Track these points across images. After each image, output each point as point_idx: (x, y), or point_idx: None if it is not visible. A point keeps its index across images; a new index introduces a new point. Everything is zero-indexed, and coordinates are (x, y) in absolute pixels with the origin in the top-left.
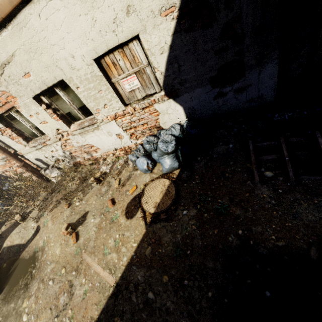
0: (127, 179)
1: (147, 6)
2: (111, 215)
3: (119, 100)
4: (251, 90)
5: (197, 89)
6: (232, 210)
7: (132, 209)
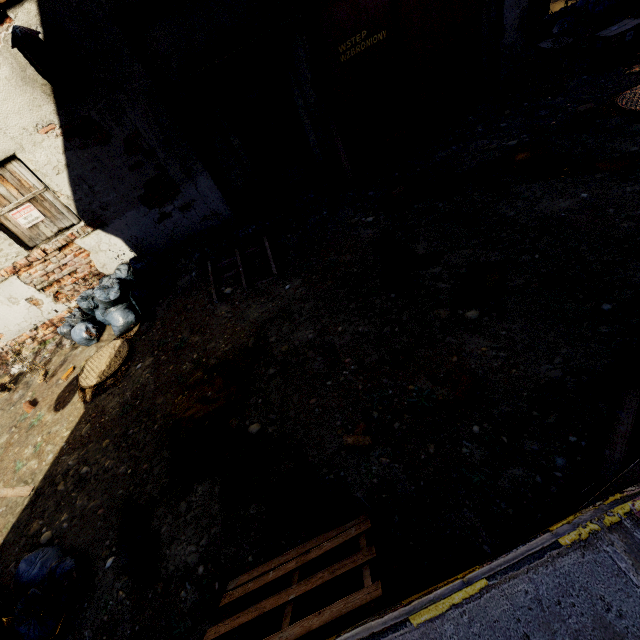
0: (60, 366)
1: (16, 124)
2: (30, 420)
3: (15, 242)
4: (199, 206)
5: (130, 213)
6: (192, 340)
7: (66, 397)
